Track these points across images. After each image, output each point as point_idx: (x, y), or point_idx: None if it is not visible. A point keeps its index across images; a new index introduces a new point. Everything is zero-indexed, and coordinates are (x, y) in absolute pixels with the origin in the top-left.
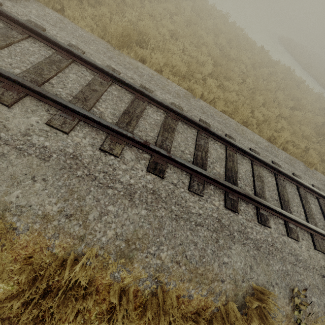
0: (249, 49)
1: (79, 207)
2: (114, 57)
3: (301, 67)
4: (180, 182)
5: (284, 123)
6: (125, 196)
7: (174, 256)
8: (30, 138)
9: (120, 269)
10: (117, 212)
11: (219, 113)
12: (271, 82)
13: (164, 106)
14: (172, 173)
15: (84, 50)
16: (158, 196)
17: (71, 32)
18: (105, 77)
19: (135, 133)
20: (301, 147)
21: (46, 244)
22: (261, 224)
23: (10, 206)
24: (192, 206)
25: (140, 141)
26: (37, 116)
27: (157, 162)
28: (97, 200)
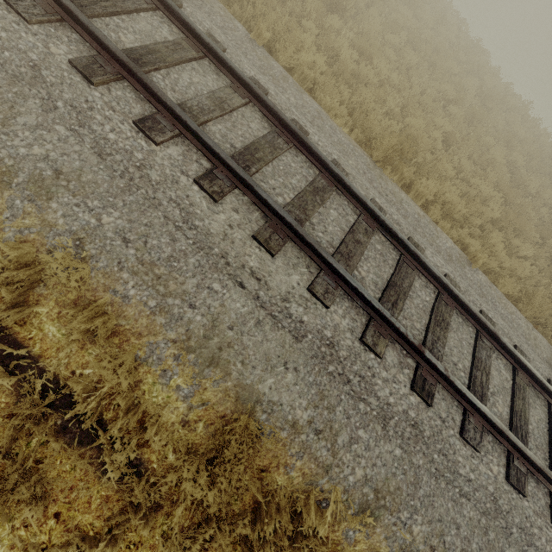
0: None
1: (329, 422)
2: (375, 180)
3: None
4: (449, 417)
5: None
6: (378, 419)
7: (430, 536)
8: (288, 306)
9: (359, 529)
10: (368, 442)
11: (504, 299)
12: None
13: (440, 283)
14: (440, 400)
15: (346, 169)
16: (420, 432)
17: (329, 134)
18: (370, 221)
19: (399, 321)
20: None
21: (286, 461)
22: None
23: (262, 399)
24: (461, 463)
25: (414, 342)
26: (298, 274)
27: (425, 377)
28: (348, 417)
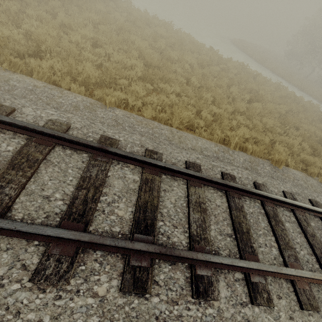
0: (196, 50)
1: None
2: None
3: (257, 63)
4: (13, 267)
5: (240, 119)
6: None
7: None
8: None
9: None
10: None
11: (145, 121)
12: (223, 78)
13: (24, 128)
14: None
15: None
16: None
17: None
18: None
19: None
20: (265, 142)
21: None
22: (199, 299)
23: None
24: (32, 320)
25: None
26: None
27: None
28: None
